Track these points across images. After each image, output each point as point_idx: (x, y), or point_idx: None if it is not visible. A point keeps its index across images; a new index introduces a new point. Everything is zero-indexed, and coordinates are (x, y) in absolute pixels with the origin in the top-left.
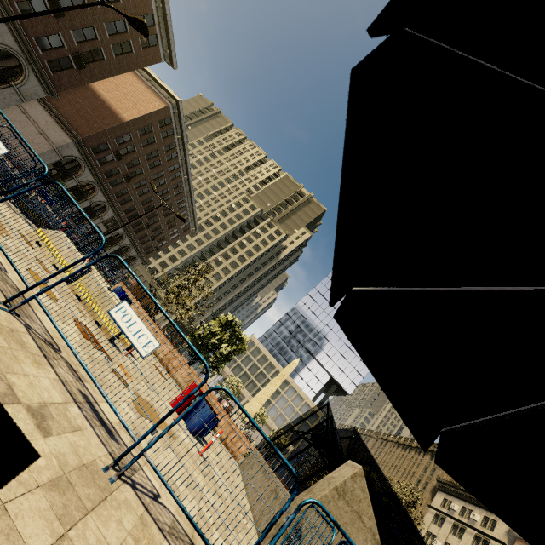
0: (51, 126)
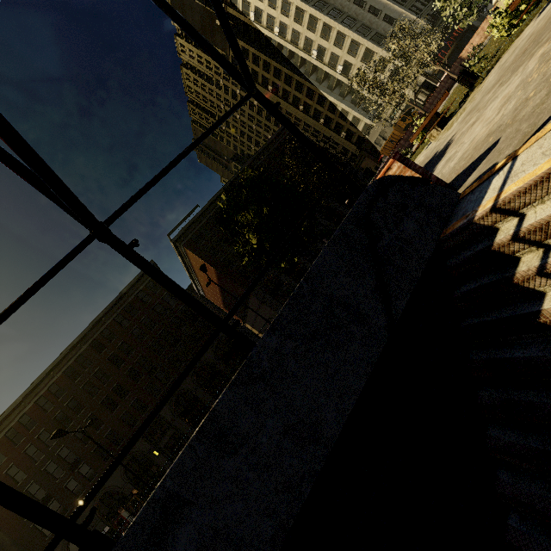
0: (253, 302)
